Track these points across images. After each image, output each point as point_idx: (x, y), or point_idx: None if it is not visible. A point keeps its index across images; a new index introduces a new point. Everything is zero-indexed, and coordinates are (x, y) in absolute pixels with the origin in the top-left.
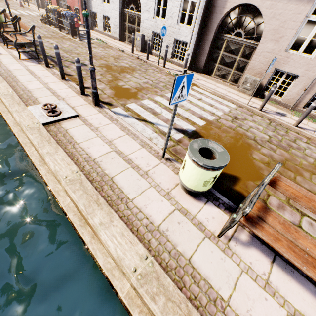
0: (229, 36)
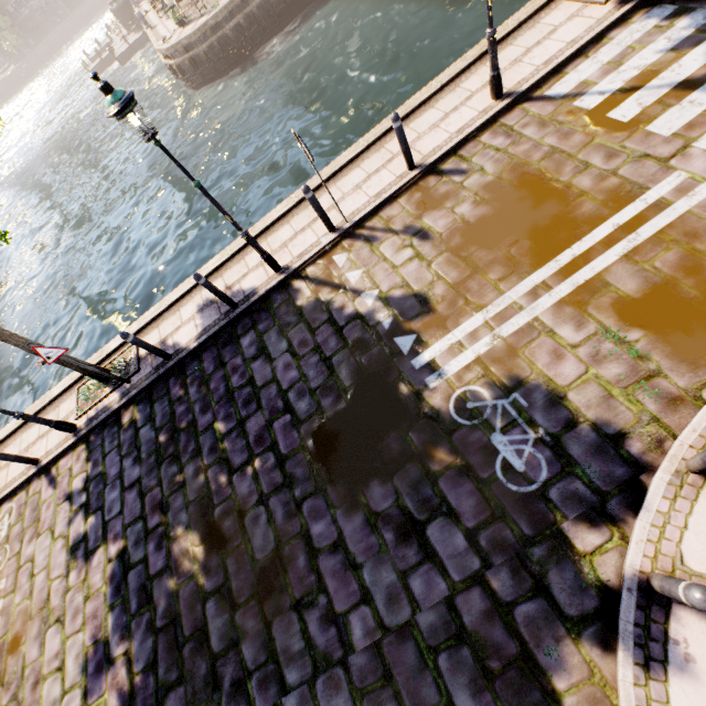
0: None
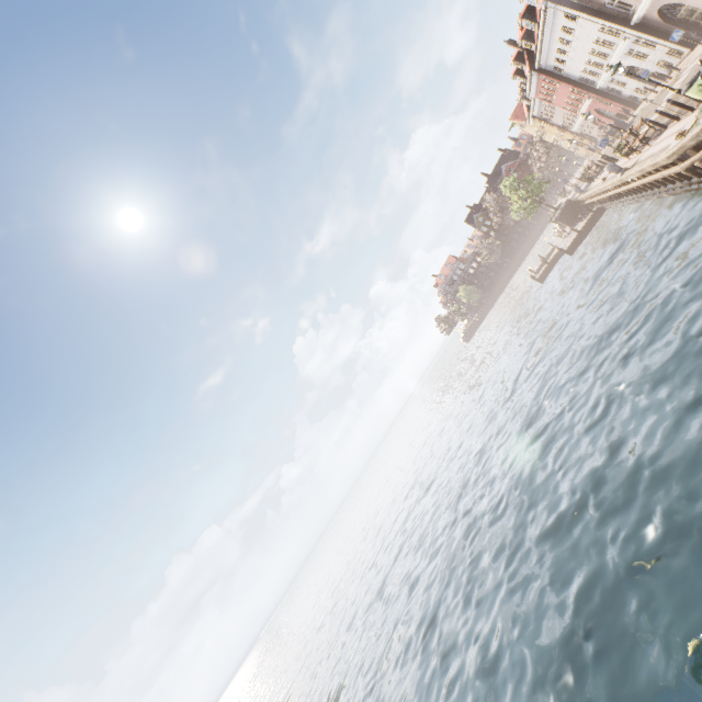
0: (679, 16)
